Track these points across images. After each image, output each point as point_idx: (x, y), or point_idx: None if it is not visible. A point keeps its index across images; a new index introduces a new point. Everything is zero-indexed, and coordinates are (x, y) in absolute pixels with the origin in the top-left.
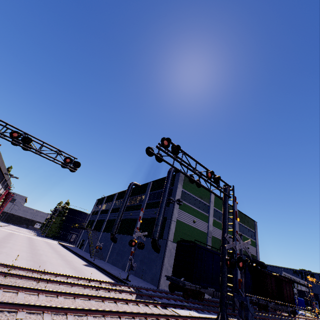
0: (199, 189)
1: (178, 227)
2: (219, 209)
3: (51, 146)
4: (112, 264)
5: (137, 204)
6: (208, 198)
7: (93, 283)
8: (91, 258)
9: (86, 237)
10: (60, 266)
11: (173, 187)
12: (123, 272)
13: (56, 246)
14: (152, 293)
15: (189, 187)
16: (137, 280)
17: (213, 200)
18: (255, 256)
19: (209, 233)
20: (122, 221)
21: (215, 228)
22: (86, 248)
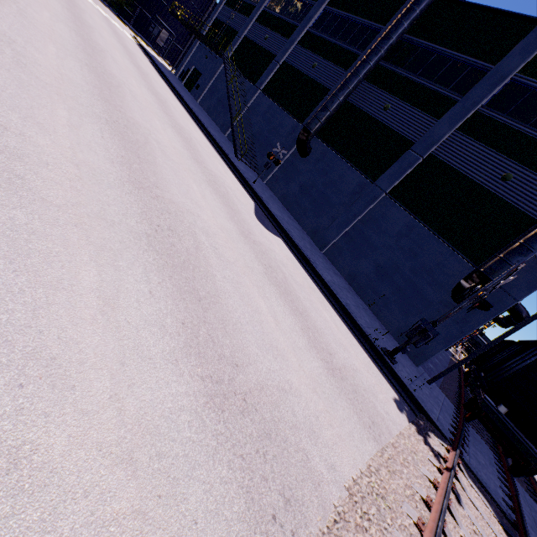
0: None
1: None
2: None
3: None
4: (281, 203)
5: (429, 88)
6: None
7: (450, 534)
8: (240, 164)
9: (207, 70)
10: (249, 281)
11: None
12: (327, 264)
13: (141, 60)
14: (472, 457)
15: None
16: (378, 328)
17: None
18: None
19: None
20: (343, 107)
21: None
22: (207, 104)
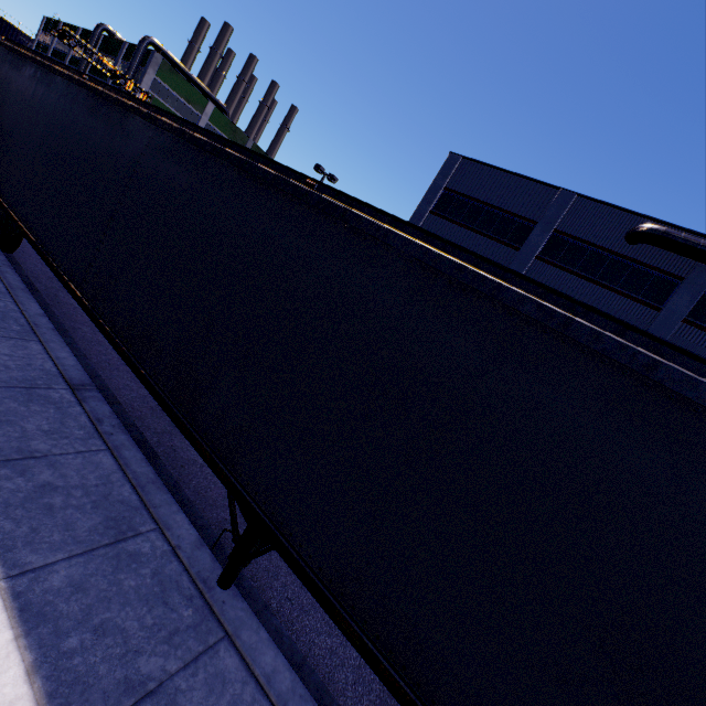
0: (188, 89)
1: None
2: (218, 129)
3: None
4: None
5: None
6: (202, 107)
7: None
8: None
9: None
10: None
11: (144, 70)
12: None
13: None
14: None
15: (170, 79)
16: None
17: (211, 113)
18: None
19: None
20: None
21: None
22: None
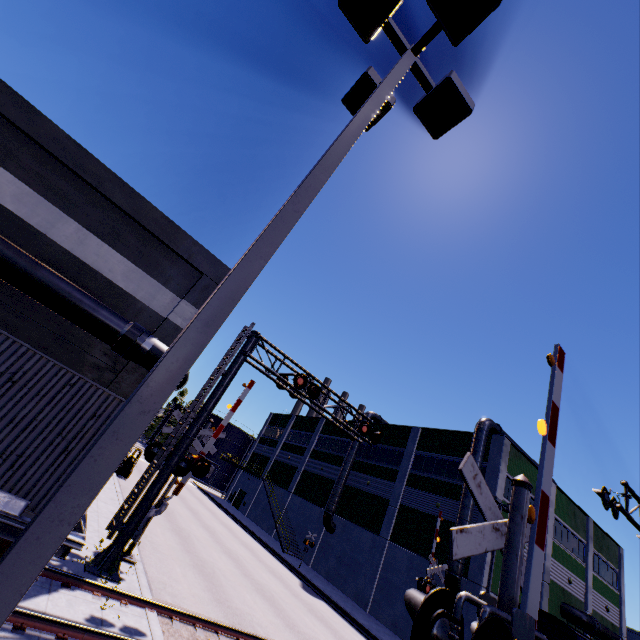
0: (531, 472)
1: (496, 558)
2: (561, 518)
3: (339, 397)
4: (326, 579)
5: (384, 466)
6: None
7: None
8: (287, 556)
9: (251, 488)
10: (299, 610)
11: (487, 465)
12: (370, 618)
13: (206, 502)
14: None
15: (515, 467)
16: None
17: (554, 498)
18: (618, 628)
19: (546, 574)
20: (345, 489)
21: (554, 560)
22: (253, 514)
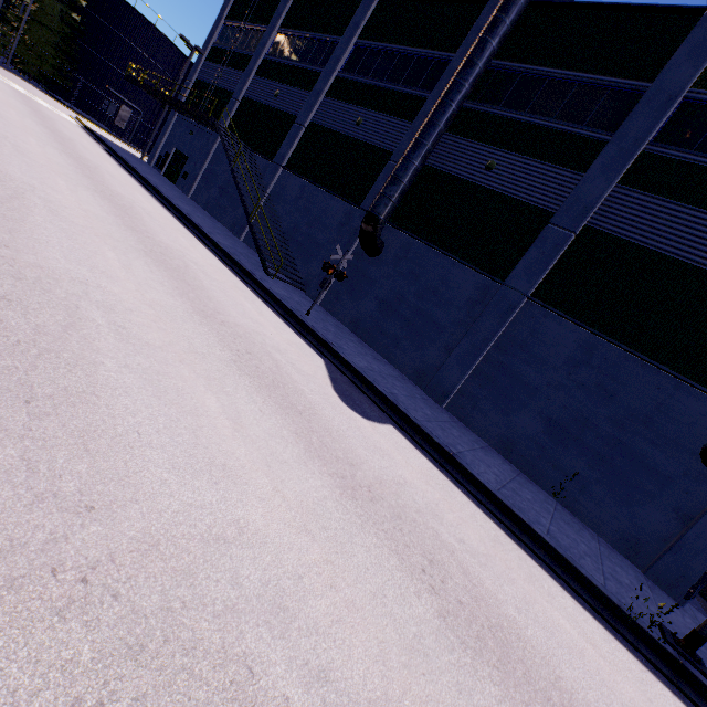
0: None
1: None
2: None
3: None
4: (353, 332)
5: (553, 129)
6: None
7: None
8: (276, 285)
9: (196, 150)
10: None
11: None
12: (464, 433)
13: (85, 147)
14: None
15: None
16: (599, 550)
17: None
18: None
19: None
20: (419, 174)
21: None
22: (204, 197)
